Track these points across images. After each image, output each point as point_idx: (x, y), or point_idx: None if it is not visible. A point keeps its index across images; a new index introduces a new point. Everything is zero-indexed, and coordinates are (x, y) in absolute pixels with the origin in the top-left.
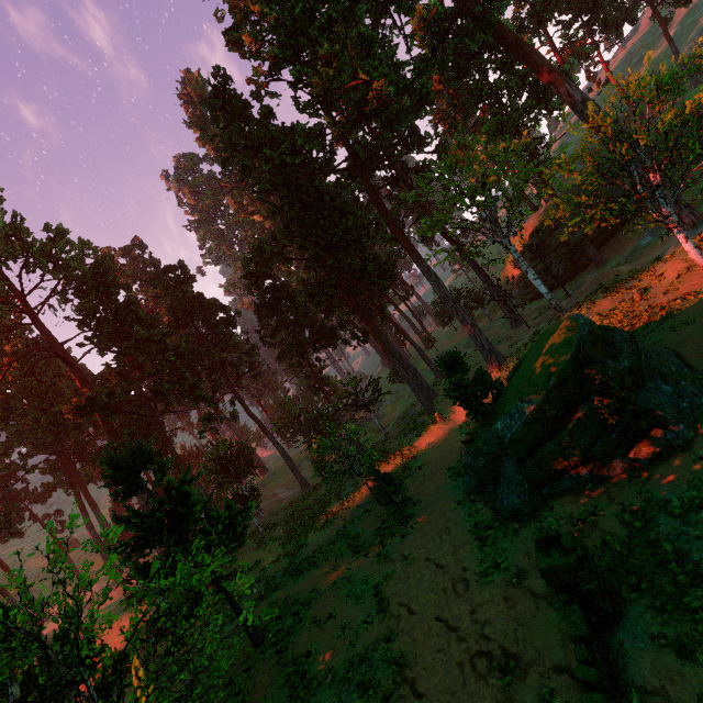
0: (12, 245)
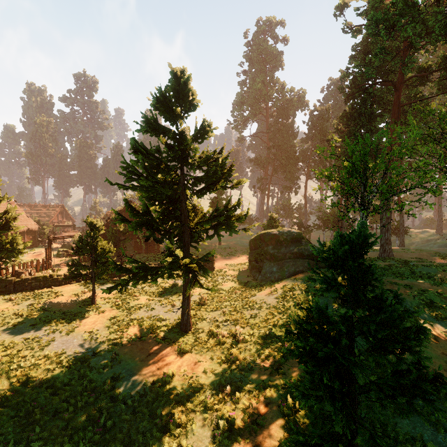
0: (270, 87)
